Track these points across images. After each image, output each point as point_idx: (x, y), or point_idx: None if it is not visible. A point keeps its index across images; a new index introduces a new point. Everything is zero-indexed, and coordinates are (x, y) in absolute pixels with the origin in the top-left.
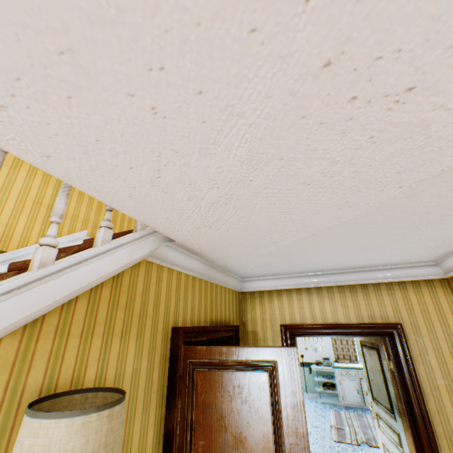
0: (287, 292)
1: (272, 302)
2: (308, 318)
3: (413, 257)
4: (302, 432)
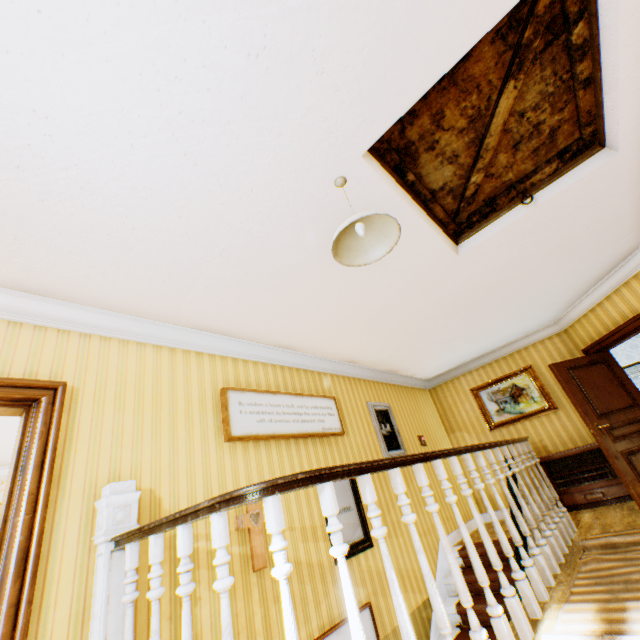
0: None
1: None
2: None
3: None
4: None
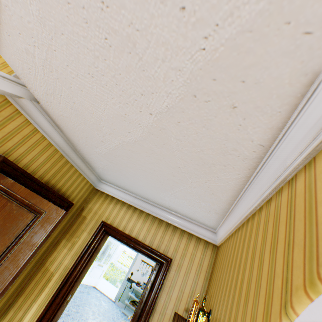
0: (122, 204)
1: (109, 205)
2: (122, 226)
3: (200, 216)
4: (20, 263)
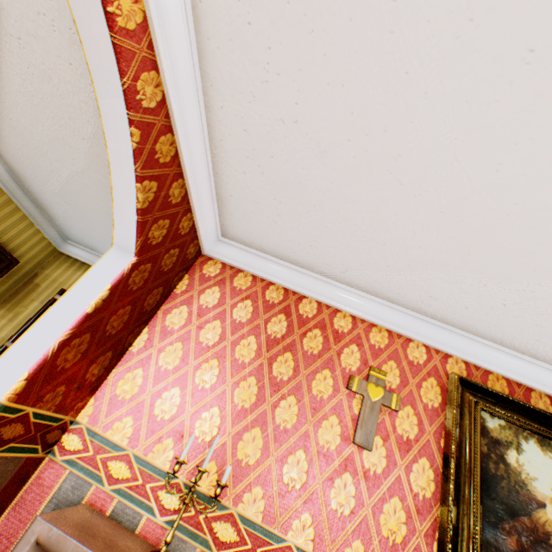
0: None
1: (76, 272)
2: None
3: None
4: None
